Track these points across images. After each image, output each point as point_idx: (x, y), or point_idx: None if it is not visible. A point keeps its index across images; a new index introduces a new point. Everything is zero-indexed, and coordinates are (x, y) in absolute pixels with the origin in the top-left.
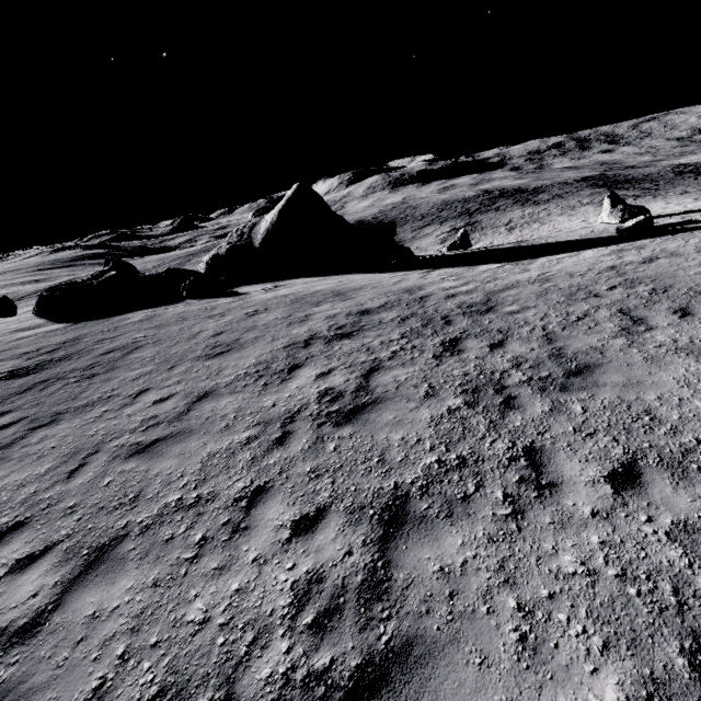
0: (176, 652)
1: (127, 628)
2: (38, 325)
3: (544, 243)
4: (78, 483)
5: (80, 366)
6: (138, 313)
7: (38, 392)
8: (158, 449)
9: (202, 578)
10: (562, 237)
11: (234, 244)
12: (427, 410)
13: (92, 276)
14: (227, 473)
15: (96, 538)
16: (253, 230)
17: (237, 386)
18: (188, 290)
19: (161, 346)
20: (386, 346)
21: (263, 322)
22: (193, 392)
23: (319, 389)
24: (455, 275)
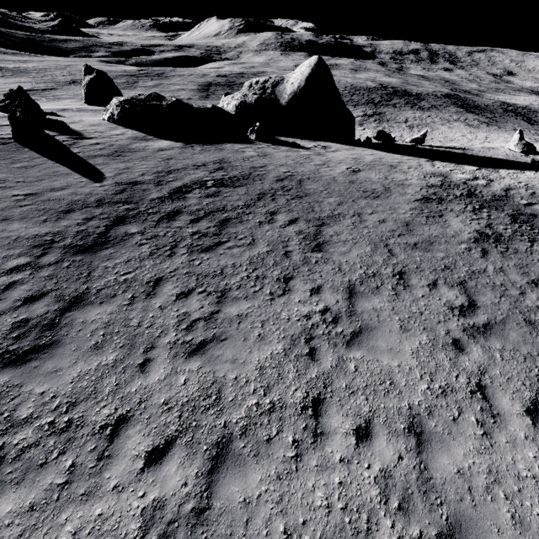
0: (538, 313)
1: (511, 307)
2: (146, 137)
3: (485, 157)
4: (403, 258)
5: (274, 187)
6: (239, 147)
7: (274, 202)
8: (423, 247)
9: (519, 295)
10: (491, 154)
11: (261, 97)
12: (538, 247)
13: (151, 96)
14: (477, 262)
15: (452, 280)
16: (277, 88)
17: (420, 220)
18: (257, 134)
19: (320, 183)
20: (479, 212)
21: (374, 179)
22: (396, 220)
23: (471, 229)
24: (456, 169)
